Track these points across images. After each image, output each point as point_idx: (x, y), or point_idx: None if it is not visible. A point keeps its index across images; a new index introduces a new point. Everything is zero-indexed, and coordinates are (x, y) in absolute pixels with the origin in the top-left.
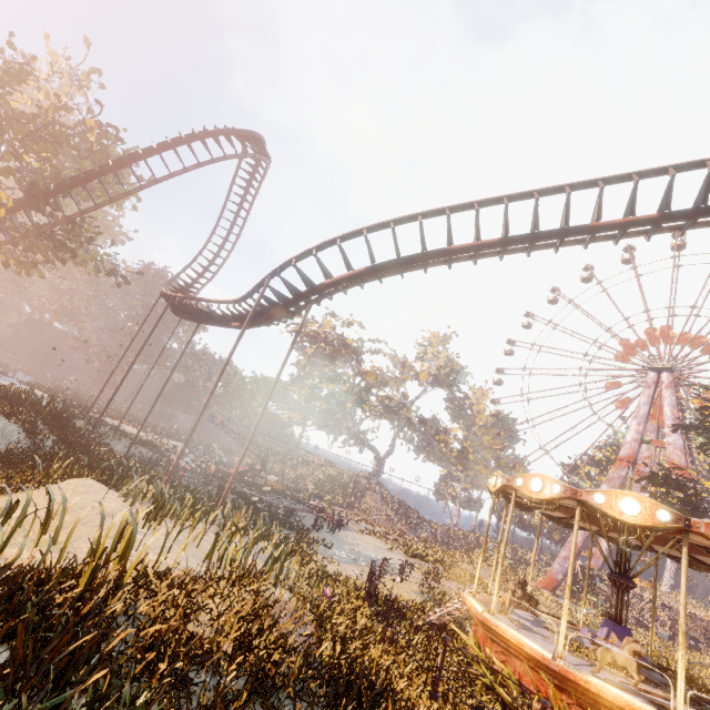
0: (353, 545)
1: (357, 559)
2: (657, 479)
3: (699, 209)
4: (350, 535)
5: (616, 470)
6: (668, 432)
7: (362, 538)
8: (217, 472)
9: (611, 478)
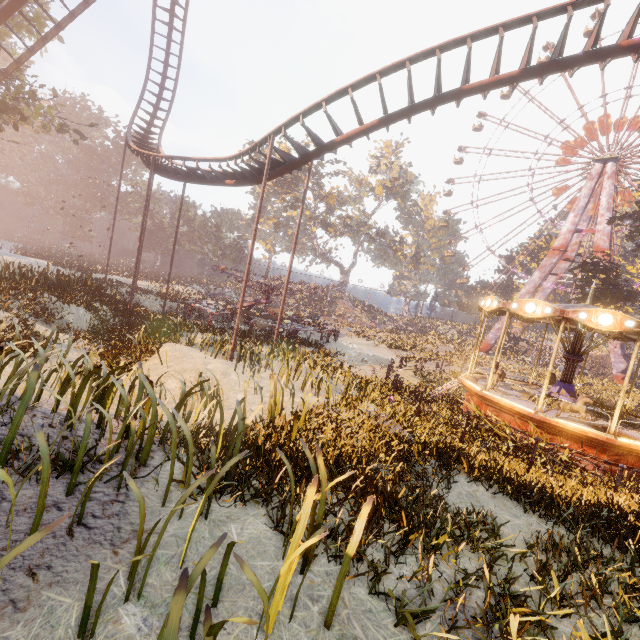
0: (353, 348)
1: (364, 360)
2: (587, 267)
3: None
4: (345, 340)
5: (548, 259)
6: (600, 221)
7: (354, 341)
8: (235, 311)
9: (544, 266)
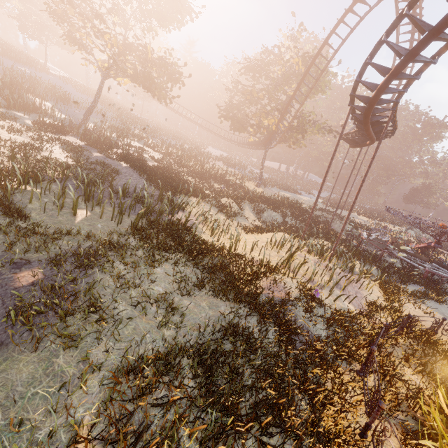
0: None
1: None
2: None
3: None
4: None
5: None
6: None
7: None
8: (390, 243)
9: None
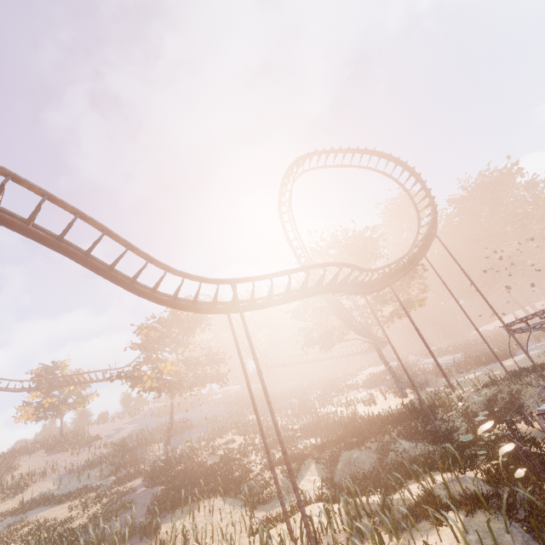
0: None
1: None
2: None
3: None
4: None
5: None
6: None
7: None
8: None
9: None
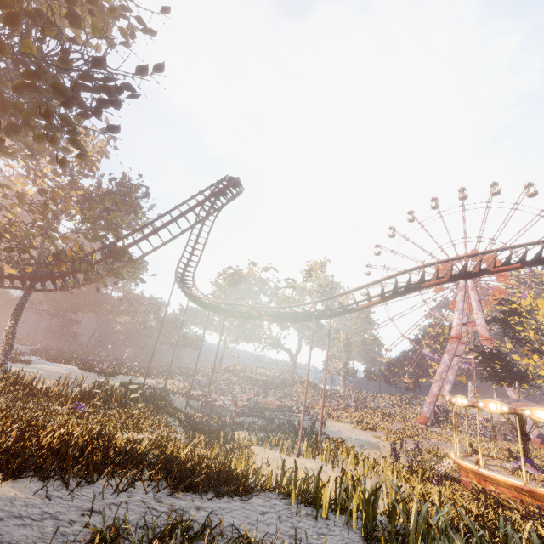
0: (341, 433)
1: (361, 445)
2: (486, 355)
3: (538, 262)
4: (326, 425)
5: (451, 345)
6: (476, 317)
7: (334, 425)
8: (246, 406)
9: (449, 350)
